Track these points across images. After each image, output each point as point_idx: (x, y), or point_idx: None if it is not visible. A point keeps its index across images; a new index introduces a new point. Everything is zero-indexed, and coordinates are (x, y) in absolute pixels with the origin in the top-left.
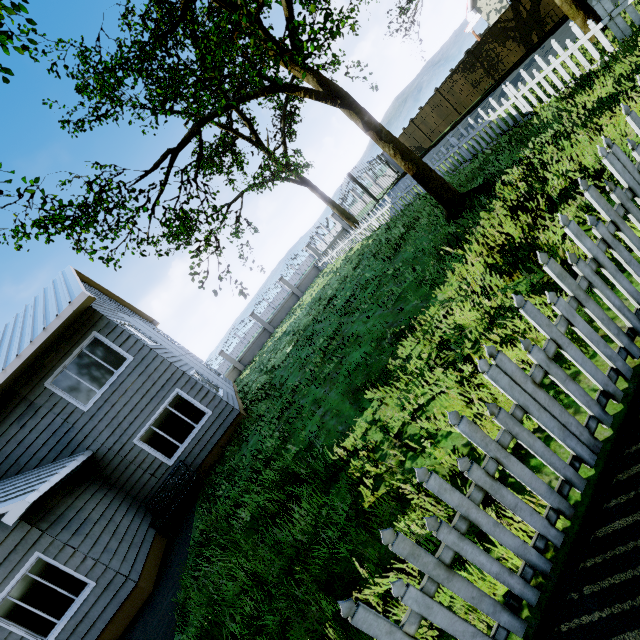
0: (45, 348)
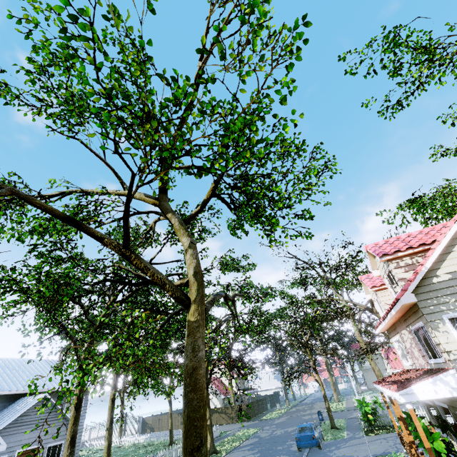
0: None
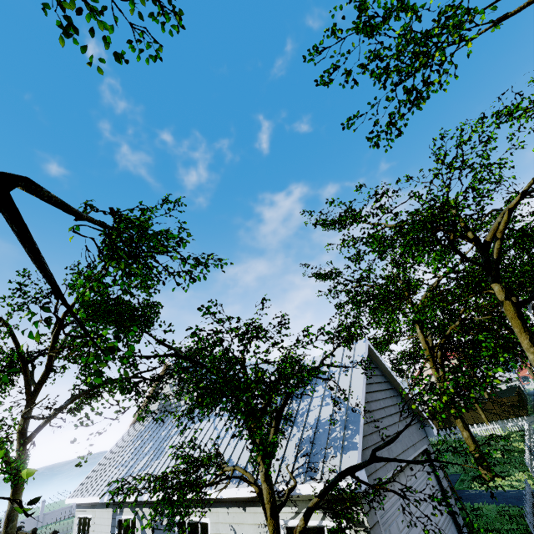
0: None
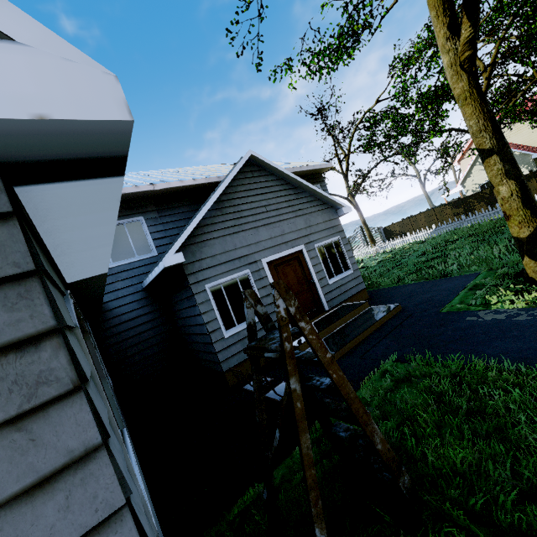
0: (301, 174)
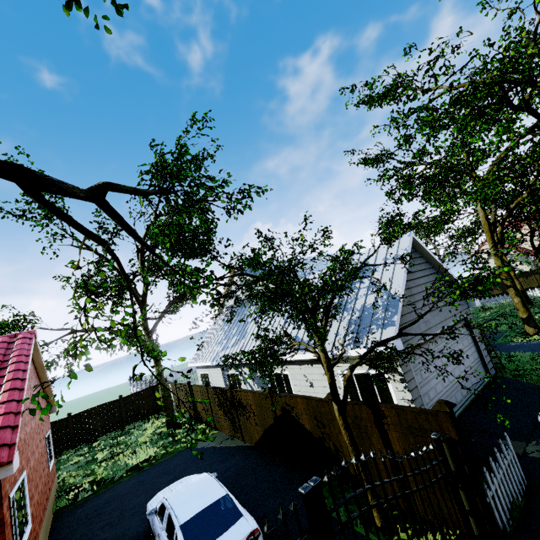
0: None
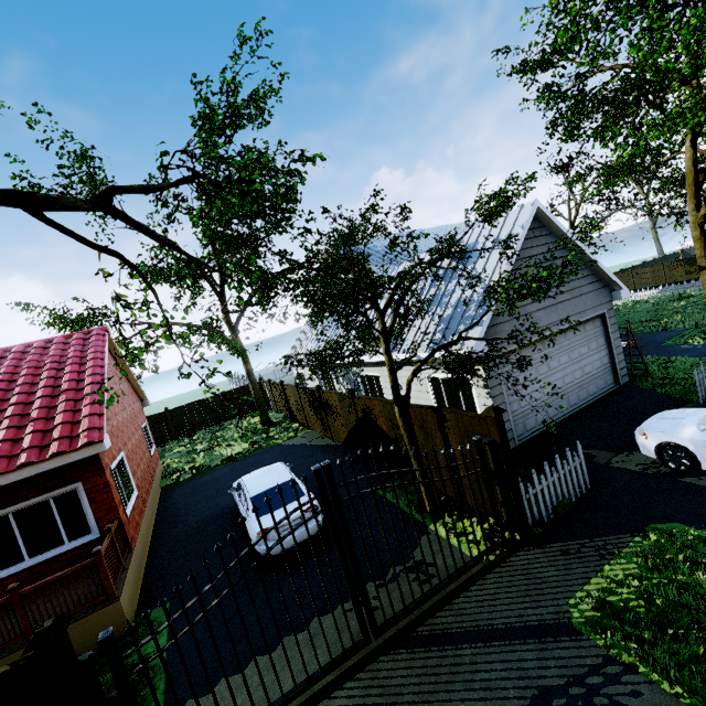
0: None
